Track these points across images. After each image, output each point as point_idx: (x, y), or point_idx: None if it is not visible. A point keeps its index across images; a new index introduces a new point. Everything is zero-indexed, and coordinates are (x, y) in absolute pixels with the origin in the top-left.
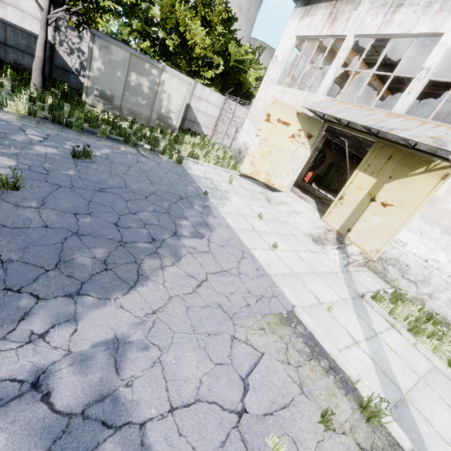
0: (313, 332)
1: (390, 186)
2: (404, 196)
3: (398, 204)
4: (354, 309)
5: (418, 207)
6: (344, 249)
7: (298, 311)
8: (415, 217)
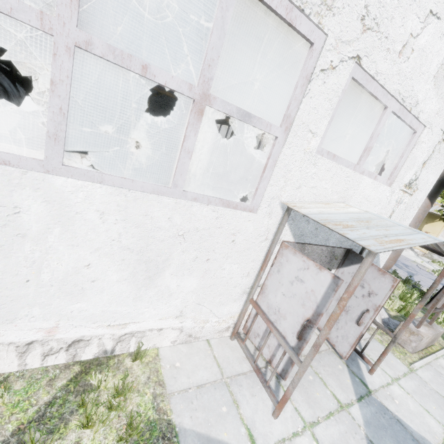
0: (422, 264)
1: (426, 225)
2: (433, 229)
3: (431, 232)
4: (427, 264)
5: (439, 233)
6: (413, 250)
7: (416, 261)
8: (439, 236)
